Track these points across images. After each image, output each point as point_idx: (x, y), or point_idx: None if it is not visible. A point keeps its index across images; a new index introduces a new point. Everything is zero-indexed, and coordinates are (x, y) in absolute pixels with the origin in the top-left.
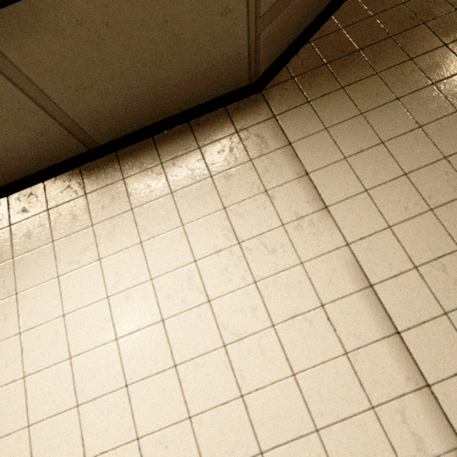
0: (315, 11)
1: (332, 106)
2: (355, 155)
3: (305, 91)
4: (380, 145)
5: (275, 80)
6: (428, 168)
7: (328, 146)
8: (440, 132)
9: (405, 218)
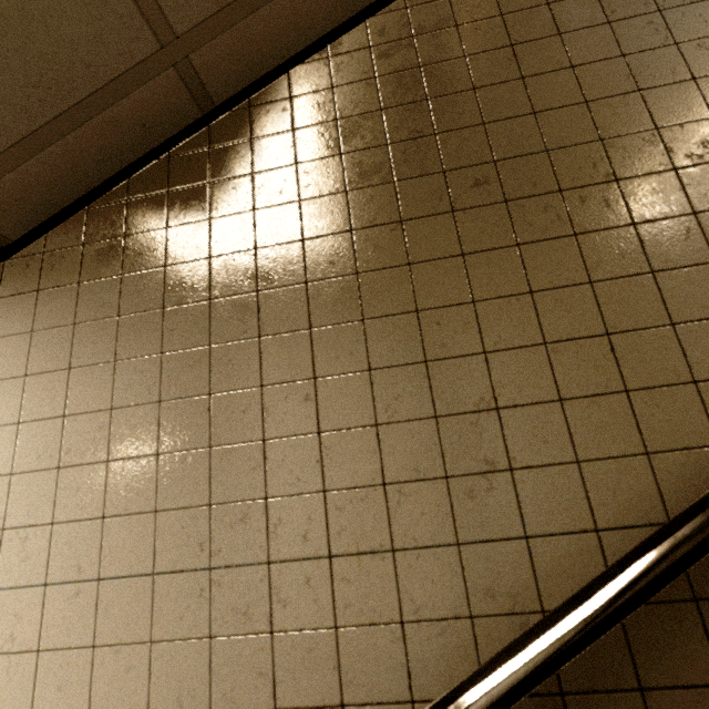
0: (105, 170)
1: (55, 304)
2: (37, 375)
3: (43, 276)
4: (66, 371)
5: (26, 250)
6: (88, 417)
7: (20, 355)
8: (128, 375)
9: (31, 469)
